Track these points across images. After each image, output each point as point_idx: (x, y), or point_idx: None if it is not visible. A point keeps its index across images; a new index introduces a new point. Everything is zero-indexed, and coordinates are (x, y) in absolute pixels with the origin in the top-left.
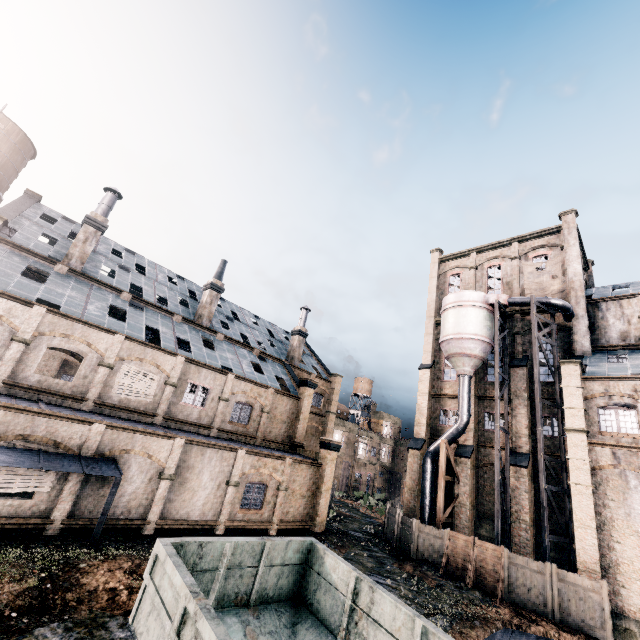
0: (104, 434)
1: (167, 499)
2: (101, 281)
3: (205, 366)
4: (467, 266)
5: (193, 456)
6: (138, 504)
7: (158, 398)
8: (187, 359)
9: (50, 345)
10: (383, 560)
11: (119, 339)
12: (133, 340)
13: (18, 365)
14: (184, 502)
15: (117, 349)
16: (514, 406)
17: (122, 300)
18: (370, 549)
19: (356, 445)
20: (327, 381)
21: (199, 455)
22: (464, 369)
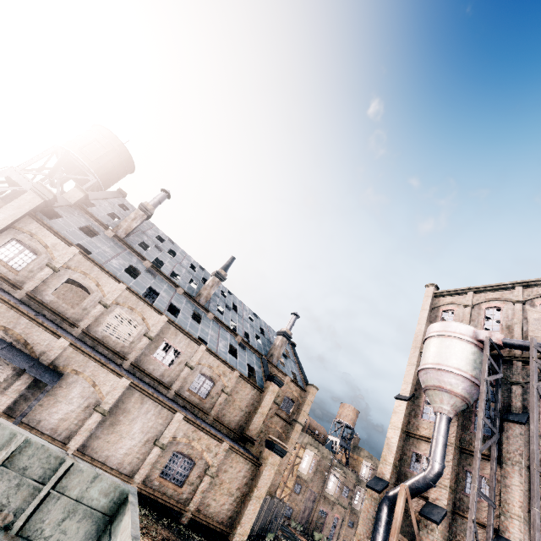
0: (66, 350)
1: (94, 433)
2: (133, 248)
3: (183, 331)
4: (462, 303)
5: (133, 401)
6: (67, 426)
7: (134, 345)
8: (169, 320)
9: (71, 277)
10: None
11: (121, 287)
12: (132, 291)
13: (43, 284)
14: (108, 443)
15: (117, 294)
16: (505, 472)
17: (143, 265)
18: None
19: (327, 475)
20: (301, 389)
21: (139, 402)
22: (442, 406)
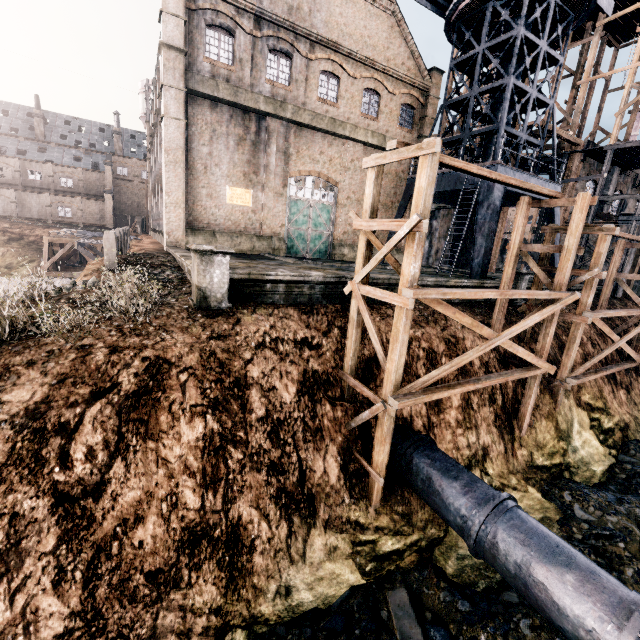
0: None
1: (20, 210)
2: None
3: (32, 161)
4: None
5: (23, 196)
6: (8, 211)
7: (16, 178)
8: (20, 159)
9: None
10: None
11: None
12: None
13: None
14: (28, 212)
15: None
16: None
17: None
18: None
19: None
20: None
21: (26, 196)
22: None
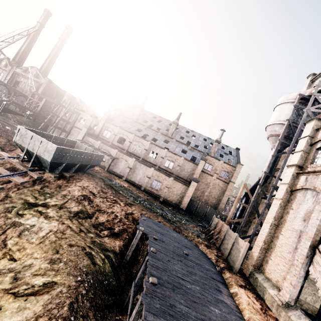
0: (117, 153)
1: (129, 174)
2: (139, 123)
3: (157, 145)
4: None
5: (138, 165)
6: (123, 172)
7: (142, 153)
8: (151, 143)
9: (120, 136)
10: (190, 222)
11: (133, 135)
12: (137, 136)
13: (114, 140)
14: (134, 176)
15: (133, 138)
16: None
17: (143, 128)
18: (195, 222)
19: None
20: (232, 166)
21: (139, 165)
22: (273, 145)
